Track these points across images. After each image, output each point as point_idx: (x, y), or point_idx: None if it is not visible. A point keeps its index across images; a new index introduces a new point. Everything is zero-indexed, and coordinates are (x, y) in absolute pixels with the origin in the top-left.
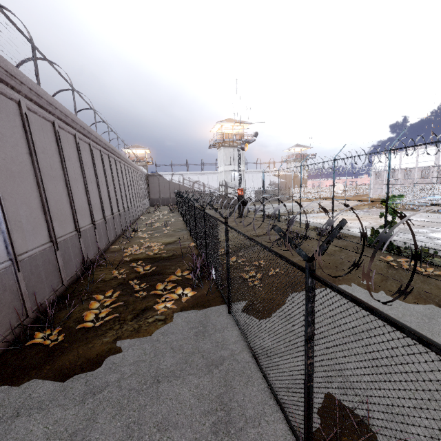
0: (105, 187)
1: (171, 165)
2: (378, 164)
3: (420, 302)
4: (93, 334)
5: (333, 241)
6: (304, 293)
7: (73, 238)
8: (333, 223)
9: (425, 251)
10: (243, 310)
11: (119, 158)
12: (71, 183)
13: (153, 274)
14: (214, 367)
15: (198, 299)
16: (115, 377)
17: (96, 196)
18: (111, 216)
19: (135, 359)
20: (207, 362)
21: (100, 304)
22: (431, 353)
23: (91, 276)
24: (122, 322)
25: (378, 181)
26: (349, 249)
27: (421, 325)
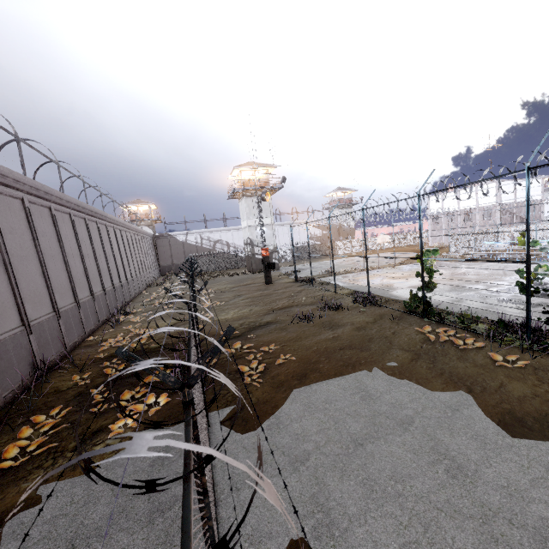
0: (79, 260)
1: (185, 222)
2: (434, 206)
3: (449, 388)
4: (10, 478)
5: (370, 309)
6: (312, 387)
7: (17, 336)
8: (370, 286)
9: (467, 317)
10: (227, 420)
11: (104, 220)
12: (14, 263)
13: (128, 376)
14: (159, 515)
15: (174, 408)
16: (14, 547)
17: (63, 275)
18: (89, 298)
19: (54, 513)
20: (151, 507)
21: (39, 429)
22: (442, 463)
23: (43, 386)
24: (58, 455)
25: (436, 226)
26: (385, 318)
27: (441, 421)
